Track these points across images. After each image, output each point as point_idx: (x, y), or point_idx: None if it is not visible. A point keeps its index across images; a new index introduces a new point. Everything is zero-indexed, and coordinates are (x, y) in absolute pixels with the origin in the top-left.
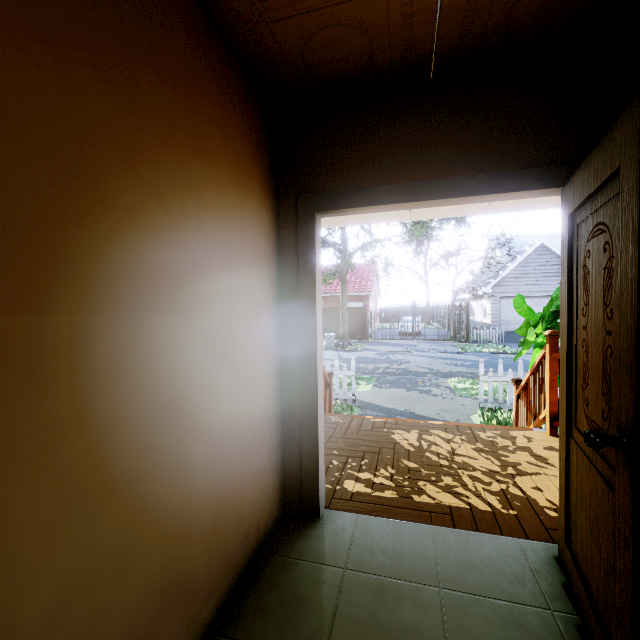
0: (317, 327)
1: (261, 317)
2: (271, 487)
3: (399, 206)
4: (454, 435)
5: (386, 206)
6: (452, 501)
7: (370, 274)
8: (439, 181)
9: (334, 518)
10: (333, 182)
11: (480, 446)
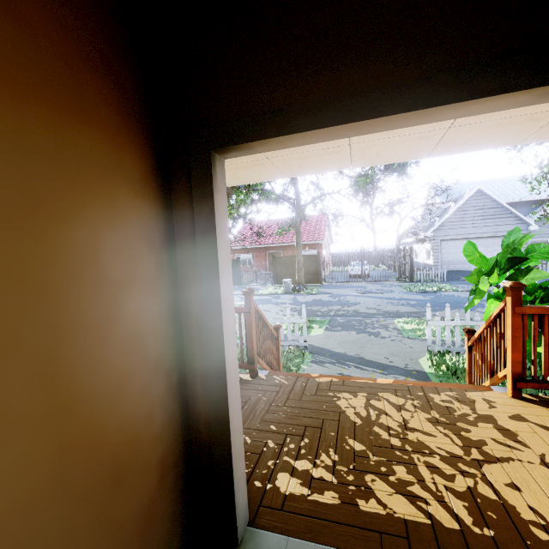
0: (223, 304)
1: (131, 300)
2: (166, 520)
3: (323, 134)
4: (405, 399)
5: (305, 135)
6: (408, 511)
7: (322, 224)
8: (378, 90)
9: (256, 545)
10: (232, 106)
11: (435, 415)
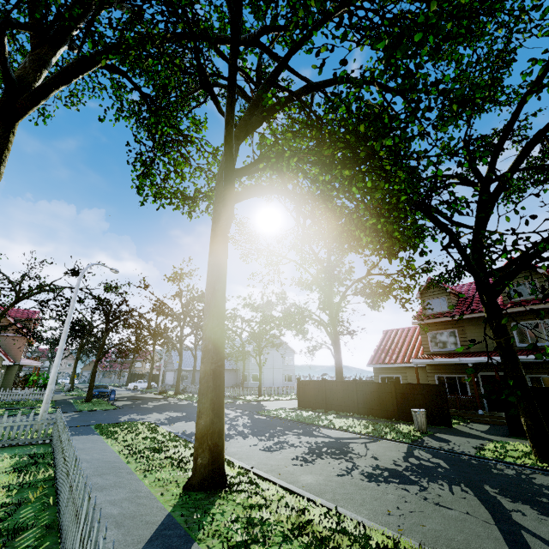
0: None
1: None
2: None
3: None
4: None
5: None
6: None
7: None
8: None
9: None
10: None
11: None
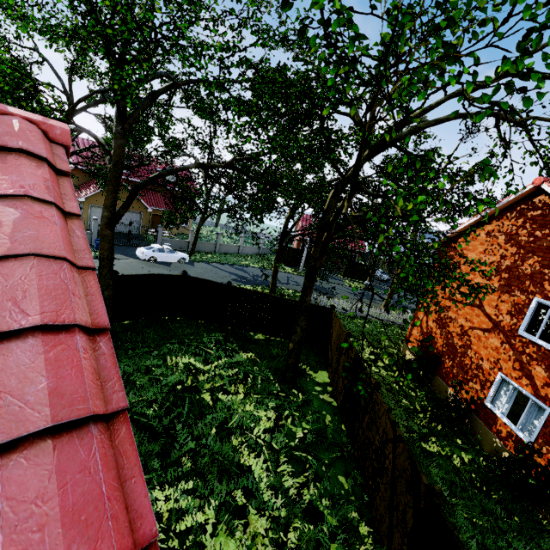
0: None
1: None
2: None
3: None
4: None
5: None
6: None
7: None
8: None
9: None
10: None
11: None
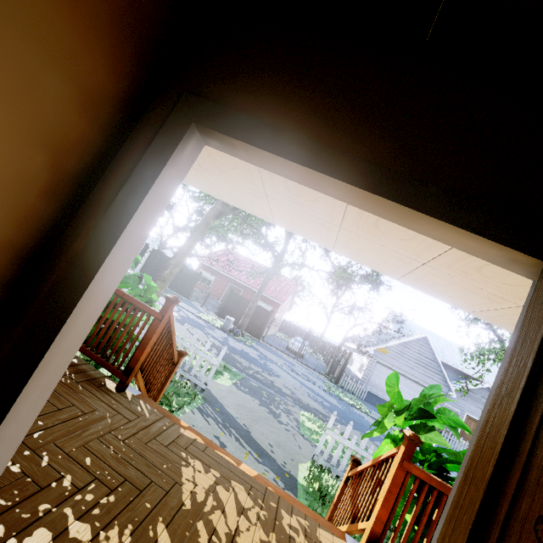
0: (97, 278)
1: None
2: None
3: (306, 175)
4: (254, 503)
5: (288, 164)
6: None
7: (290, 289)
8: (375, 165)
9: None
10: (239, 99)
11: (273, 541)
